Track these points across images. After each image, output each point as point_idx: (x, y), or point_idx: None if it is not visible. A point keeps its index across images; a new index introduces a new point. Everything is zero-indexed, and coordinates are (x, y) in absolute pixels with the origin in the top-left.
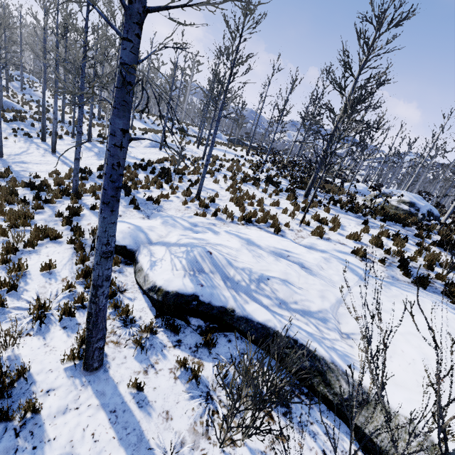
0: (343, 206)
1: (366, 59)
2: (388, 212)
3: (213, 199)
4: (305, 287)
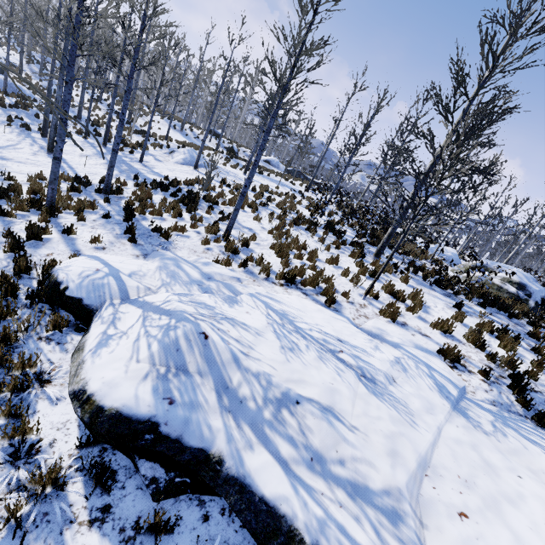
0: (427, 276)
1: (489, 74)
2: (489, 293)
3: (247, 242)
4: (363, 426)
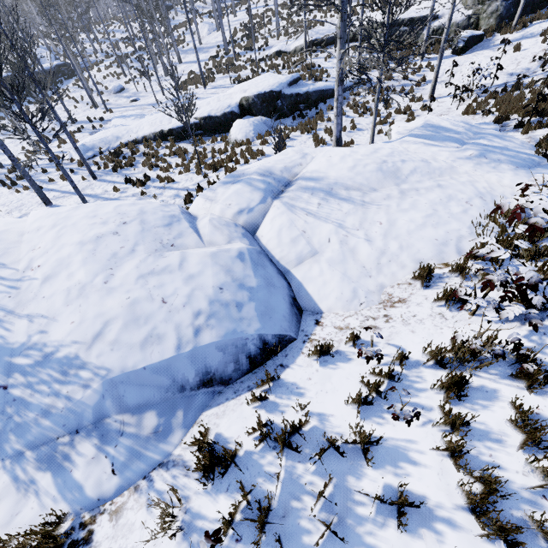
0: None
1: None
2: None
3: (287, 31)
4: None
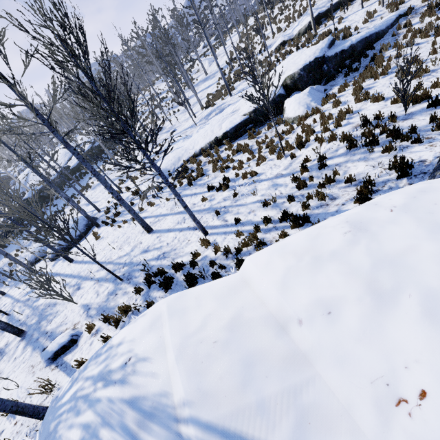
0: None
1: None
2: None
3: (279, 28)
4: None
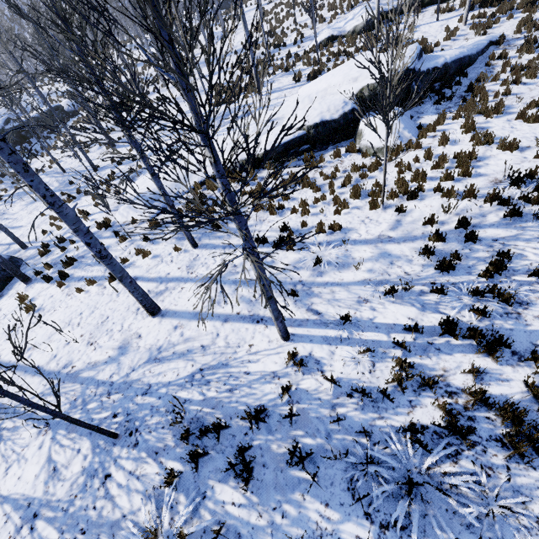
0: None
1: None
2: None
3: (321, 17)
4: None
